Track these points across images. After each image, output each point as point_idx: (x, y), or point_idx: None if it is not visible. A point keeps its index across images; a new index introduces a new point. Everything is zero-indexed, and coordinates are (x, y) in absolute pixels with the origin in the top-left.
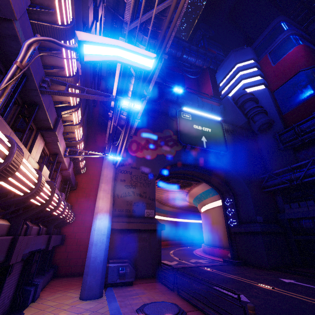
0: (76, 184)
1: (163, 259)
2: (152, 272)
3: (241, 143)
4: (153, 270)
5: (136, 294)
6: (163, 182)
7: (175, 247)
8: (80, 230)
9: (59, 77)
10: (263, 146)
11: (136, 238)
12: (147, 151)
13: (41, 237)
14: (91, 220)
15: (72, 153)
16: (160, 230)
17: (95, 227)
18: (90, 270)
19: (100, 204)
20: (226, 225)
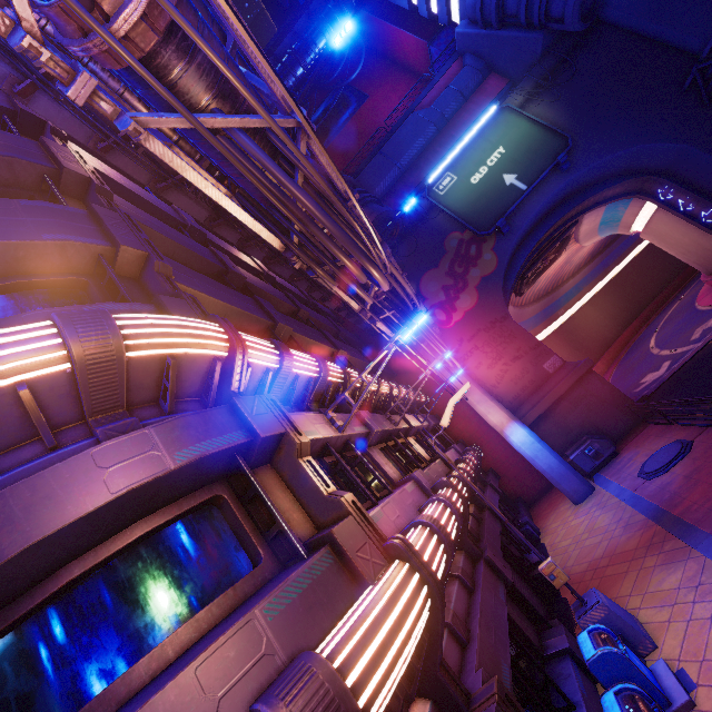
0: (438, 418)
1: (642, 374)
2: (631, 420)
3: (579, 81)
4: (630, 417)
5: (628, 460)
6: (520, 286)
7: (655, 321)
8: (498, 451)
9: (375, 397)
10: (630, 20)
11: (570, 406)
12: (460, 301)
13: (489, 493)
14: (496, 433)
15: (411, 407)
16: (589, 369)
17: (516, 444)
18: (557, 479)
19: (493, 421)
20: (702, 230)
